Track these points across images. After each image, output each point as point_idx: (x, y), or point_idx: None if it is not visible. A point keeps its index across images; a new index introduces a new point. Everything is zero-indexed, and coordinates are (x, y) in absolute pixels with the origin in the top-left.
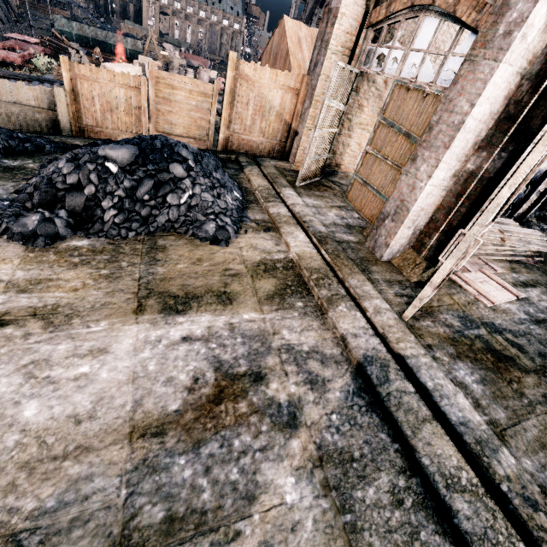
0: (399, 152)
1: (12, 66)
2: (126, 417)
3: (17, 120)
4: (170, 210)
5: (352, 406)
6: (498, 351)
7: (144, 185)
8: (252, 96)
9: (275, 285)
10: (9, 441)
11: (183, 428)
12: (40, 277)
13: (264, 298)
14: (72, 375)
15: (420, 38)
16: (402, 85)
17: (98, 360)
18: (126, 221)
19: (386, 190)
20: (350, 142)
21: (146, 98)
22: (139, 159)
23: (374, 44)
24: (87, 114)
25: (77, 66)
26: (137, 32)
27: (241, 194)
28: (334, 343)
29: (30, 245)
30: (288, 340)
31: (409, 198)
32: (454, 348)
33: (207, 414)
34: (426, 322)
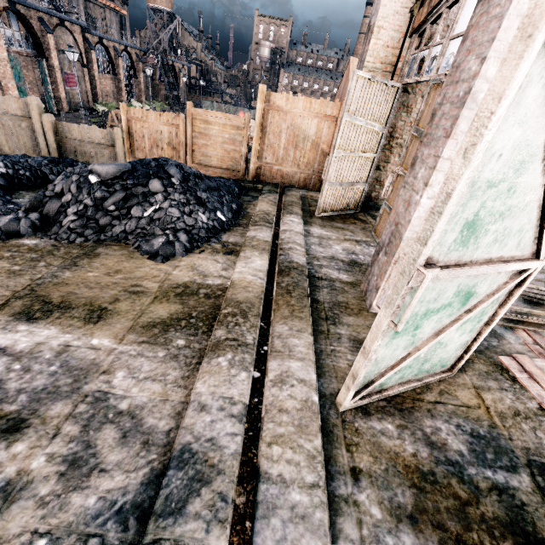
0: None
1: None
2: None
3: (91, 155)
4: (129, 221)
5: (91, 536)
6: (543, 543)
7: (113, 197)
8: (284, 126)
9: (172, 313)
10: None
11: None
12: None
13: (142, 325)
14: None
15: (461, 20)
16: (439, 83)
17: None
18: (81, 227)
19: None
20: None
21: (184, 133)
22: (125, 175)
23: (416, 50)
24: (139, 149)
25: (133, 110)
26: None
27: (231, 216)
28: (174, 410)
29: None
30: (112, 386)
31: (403, 220)
32: (415, 494)
33: None
34: (382, 424)
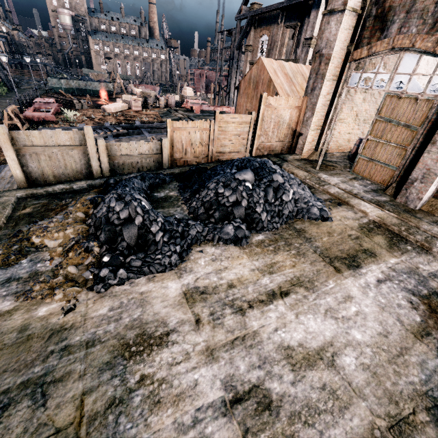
0: (401, 137)
1: (48, 122)
2: (403, 329)
3: (137, 165)
4: (288, 205)
5: None
6: None
7: (269, 193)
8: (273, 117)
9: (384, 239)
10: (368, 352)
11: (435, 329)
12: (268, 263)
13: (388, 248)
14: (352, 313)
15: (402, 66)
16: (393, 95)
17: (354, 302)
18: (273, 218)
19: (394, 162)
20: (334, 132)
21: (213, 133)
22: (256, 176)
23: (359, 72)
24: (177, 151)
25: (175, 123)
26: (102, 77)
27: None
28: None
29: (239, 245)
30: (428, 270)
31: (435, 167)
32: None
33: (437, 319)
34: None
